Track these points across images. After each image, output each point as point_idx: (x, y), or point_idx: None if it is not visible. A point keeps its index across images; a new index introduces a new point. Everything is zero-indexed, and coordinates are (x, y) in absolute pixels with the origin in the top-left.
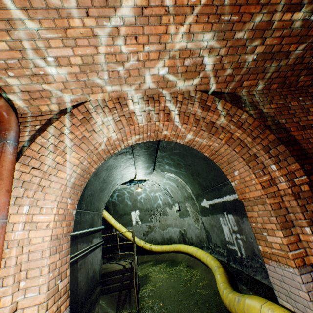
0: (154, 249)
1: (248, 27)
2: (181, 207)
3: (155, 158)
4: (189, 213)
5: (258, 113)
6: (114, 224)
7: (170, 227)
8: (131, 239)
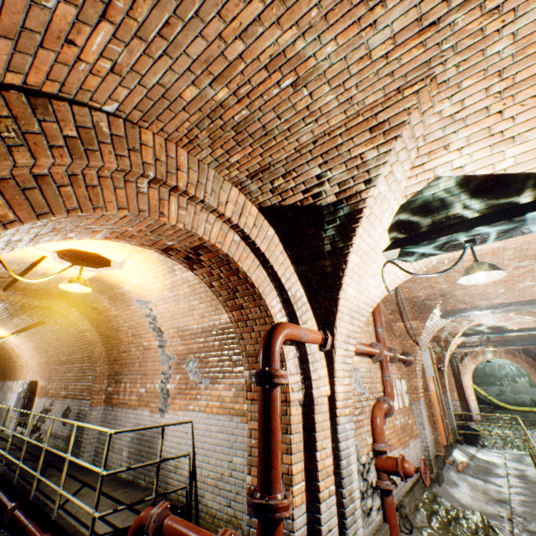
0: (507, 407)
1: None
2: (530, 379)
3: None
4: None
5: None
6: None
7: (522, 393)
8: (484, 396)
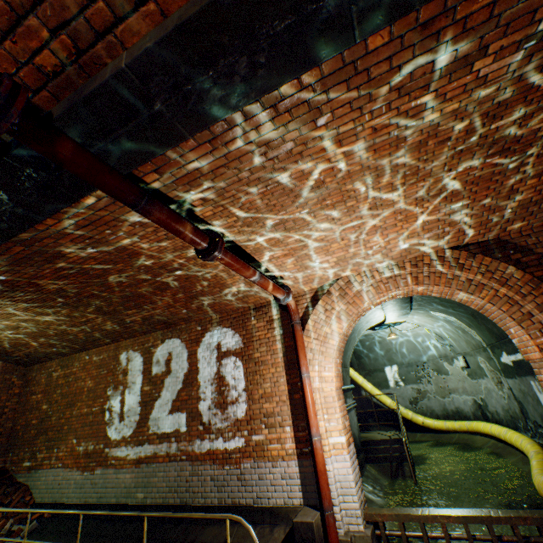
0: (430, 424)
1: (485, 201)
2: (469, 362)
3: (410, 298)
4: (485, 373)
5: (535, 259)
6: (362, 384)
7: (454, 393)
8: (391, 406)
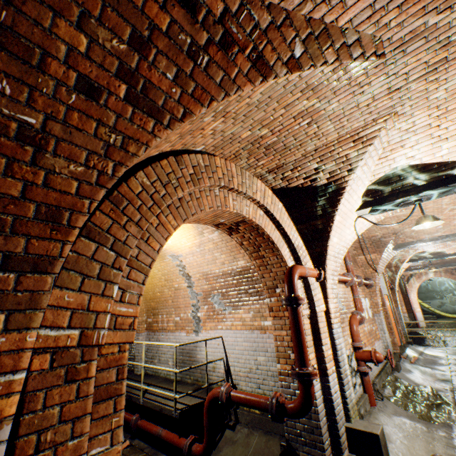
0: (447, 315)
1: None
2: None
3: None
4: None
5: None
6: None
7: None
8: (428, 308)
